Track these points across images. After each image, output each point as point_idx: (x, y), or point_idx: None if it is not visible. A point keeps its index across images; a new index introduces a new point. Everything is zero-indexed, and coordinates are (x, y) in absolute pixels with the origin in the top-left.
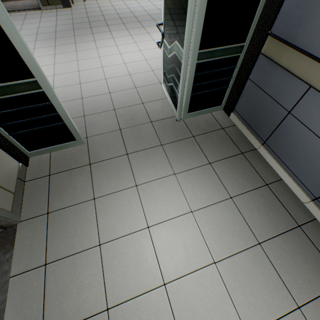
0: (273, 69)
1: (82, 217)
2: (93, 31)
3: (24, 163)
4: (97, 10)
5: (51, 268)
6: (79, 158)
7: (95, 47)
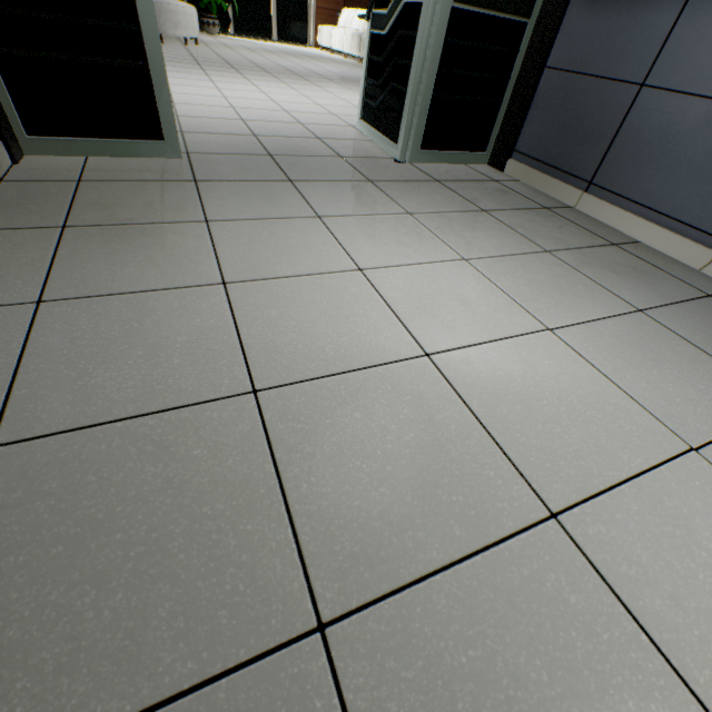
0: (599, 21)
1: (171, 241)
2: (205, 68)
3: (8, 147)
4: (213, 55)
5: (59, 309)
6: (167, 171)
7: (209, 80)
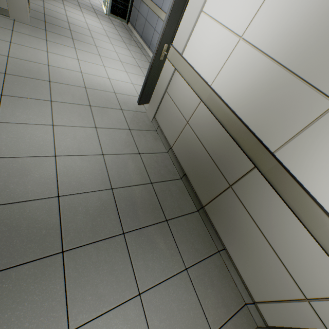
0: None
1: (58, 4)
2: None
3: None
4: None
5: (46, 3)
6: None
7: None
